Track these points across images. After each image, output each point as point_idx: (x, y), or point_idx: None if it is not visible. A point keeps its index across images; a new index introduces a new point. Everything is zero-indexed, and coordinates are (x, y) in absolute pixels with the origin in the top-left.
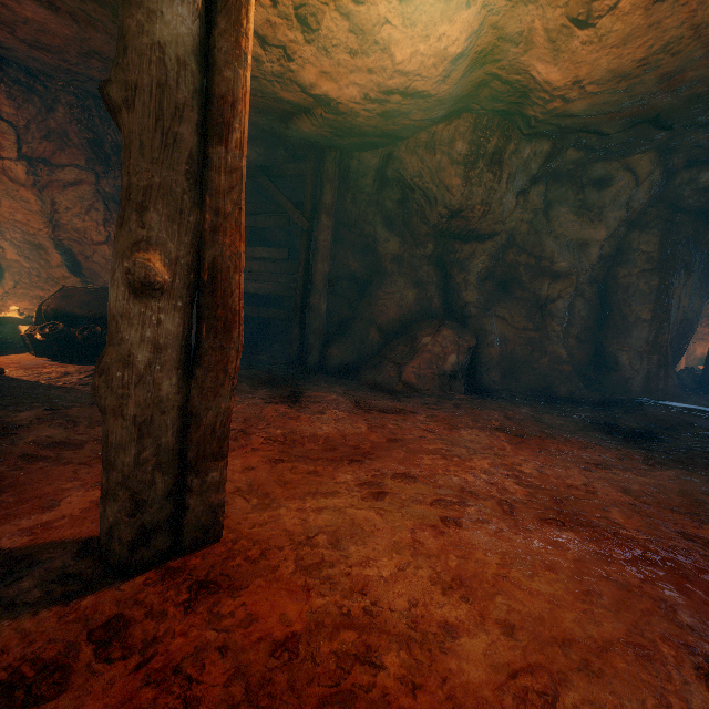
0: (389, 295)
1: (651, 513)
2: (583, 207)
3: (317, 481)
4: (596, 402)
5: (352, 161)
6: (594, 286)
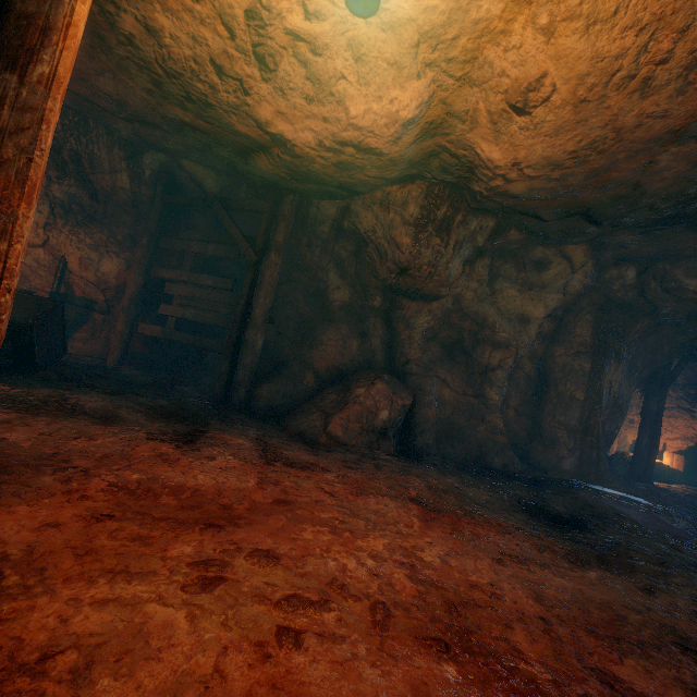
0: (332, 341)
1: (564, 634)
2: (524, 285)
3: (138, 552)
4: (529, 479)
5: (311, 207)
6: (533, 361)
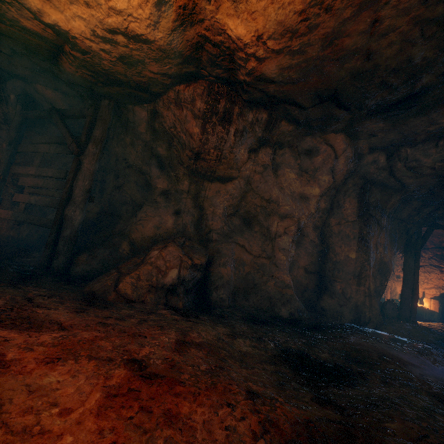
0: (149, 217)
1: None
2: (301, 169)
3: None
4: (310, 325)
5: (129, 113)
6: (316, 230)
